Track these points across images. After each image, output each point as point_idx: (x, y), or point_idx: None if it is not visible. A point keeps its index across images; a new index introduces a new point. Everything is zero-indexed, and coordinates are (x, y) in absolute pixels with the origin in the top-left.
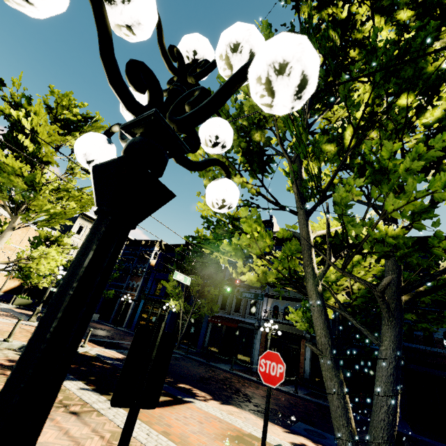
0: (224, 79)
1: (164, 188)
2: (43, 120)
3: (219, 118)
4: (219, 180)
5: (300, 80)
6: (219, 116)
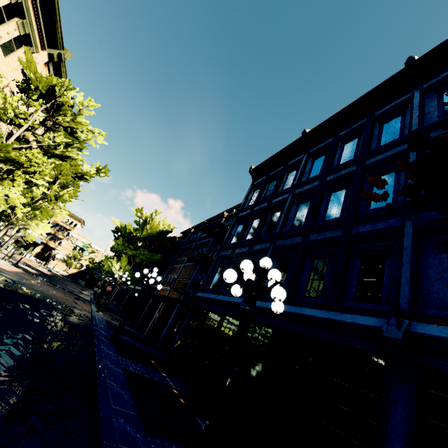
0: None
1: None
2: None
3: None
4: None
5: None
6: None
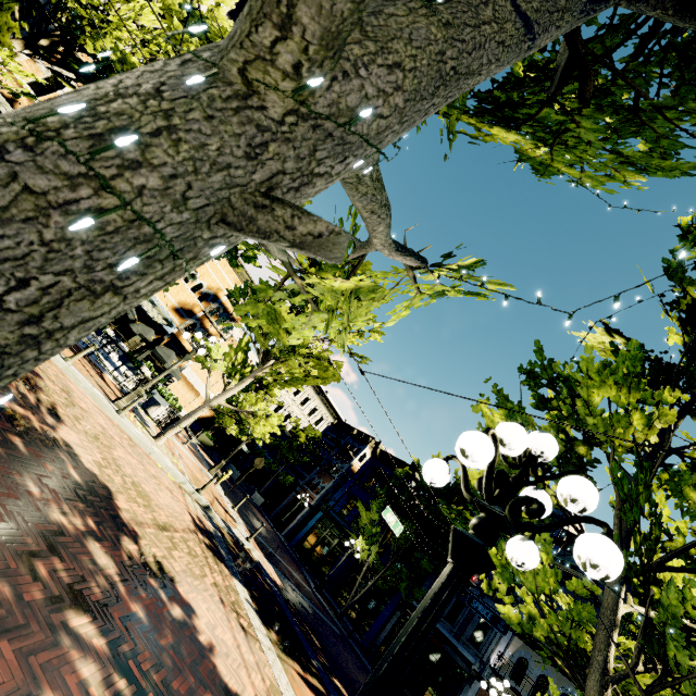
0: (561, 370)
1: (492, 564)
2: None
3: (544, 494)
4: (525, 541)
5: (604, 576)
6: (543, 484)
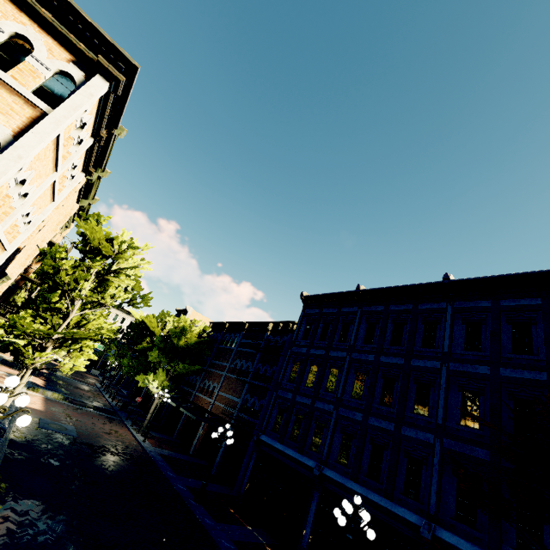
0: None
1: None
2: None
3: None
4: None
5: None
6: None
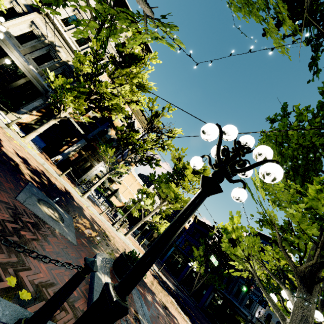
0: None
1: None
2: (189, 171)
3: None
4: None
5: None
6: None
